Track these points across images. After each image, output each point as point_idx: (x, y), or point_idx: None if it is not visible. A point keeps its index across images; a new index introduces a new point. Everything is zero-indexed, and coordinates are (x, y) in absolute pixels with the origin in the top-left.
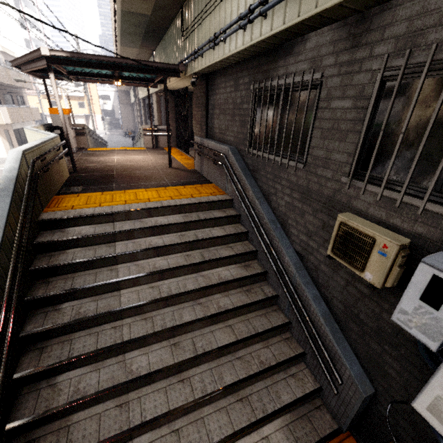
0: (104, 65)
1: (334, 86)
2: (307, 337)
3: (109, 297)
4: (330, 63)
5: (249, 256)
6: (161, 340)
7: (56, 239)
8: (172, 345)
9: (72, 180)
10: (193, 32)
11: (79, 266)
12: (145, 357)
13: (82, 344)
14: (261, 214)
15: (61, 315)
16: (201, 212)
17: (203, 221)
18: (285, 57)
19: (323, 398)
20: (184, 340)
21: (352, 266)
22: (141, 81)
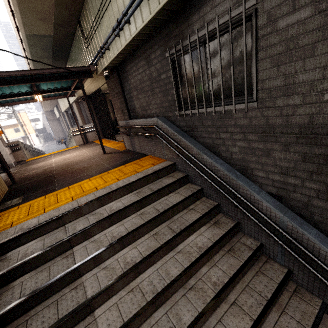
0: (20, 80)
1: (277, 4)
2: None
3: None
4: None
5: (214, 212)
6: None
7: None
8: None
9: (11, 192)
10: (95, 35)
11: (32, 300)
12: None
13: None
14: (215, 167)
15: None
16: (150, 183)
17: (157, 192)
18: (198, 9)
19: None
20: None
21: None
22: (59, 91)
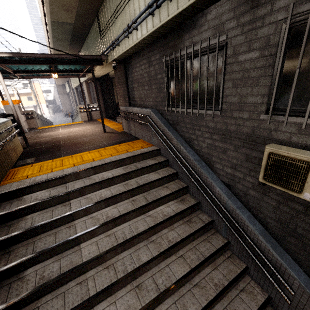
0: (42, 61)
1: (239, 43)
2: (250, 254)
3: (70, 254)
4: (232, 26)
5: (182, 191)
6: (125, 284)
7: (14, 208)
8: (135, 288)
9: (26, 153)
10: (109, 30)
11: (39, 229)
12: (113, 307)
13: (50, 309)
14: (188, 156)
15: (25, 283)
16: (137, 162)
17: (141, 170)
18: (189, 31)
19: (273, 305)
20: (145, 279)
21: (288, 189)
22: (73, 72)
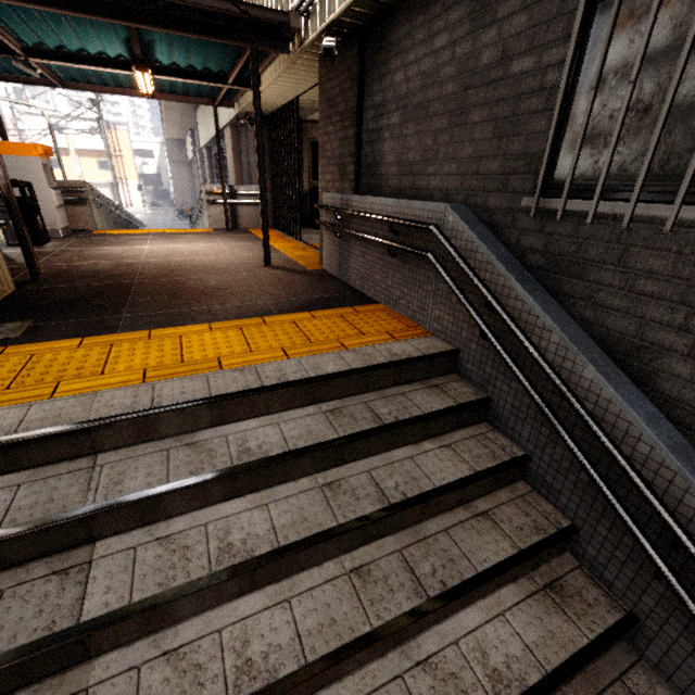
0: (98, 4)
1: None
2: None
3: None
4: None
5: (552, 547)
6: None
7: None
8: None
9: (14, 301)
10: None
11: None
12: None
13: None
14: (623, 420)
15: None
16: (374, 392)
17: (392, 430)
18: None
19: None
20: None
21: None
22: (199, 79)
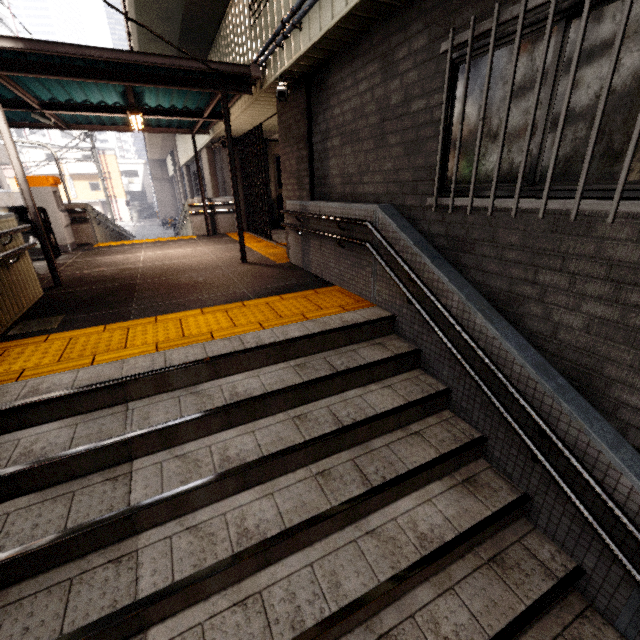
0: (103, 72)
1: None
2: None
3: None
4: None
5: (468, 453)
6: None
7: None
8: None
9: (46, 303)
10: None
11: (17, 566)
12: None
13: None
14: (502, 351)
15: None
16: (330, 351)
17: (344, 376)
18: None
19: None
20: None
21: None
22: (180, 116)
